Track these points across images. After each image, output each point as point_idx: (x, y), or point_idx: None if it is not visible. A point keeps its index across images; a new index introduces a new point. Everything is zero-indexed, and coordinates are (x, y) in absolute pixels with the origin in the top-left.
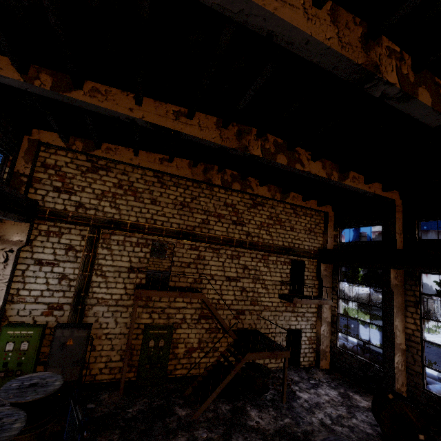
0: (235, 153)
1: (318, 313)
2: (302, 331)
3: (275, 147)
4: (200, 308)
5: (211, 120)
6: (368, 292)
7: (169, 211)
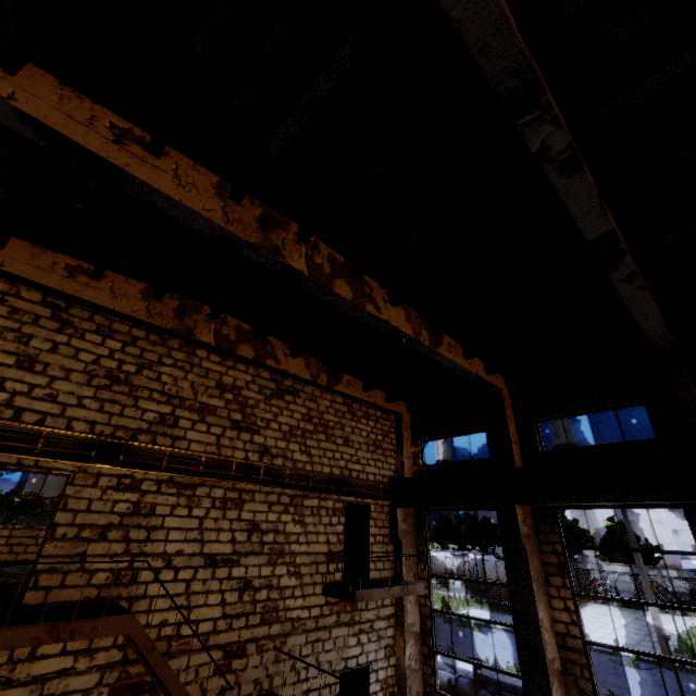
0: (253, 257)
1: (398, 617)
2: (370, 670)
3: (332, 266)
4: (120, 662)
5: (205, 177)
6: (446, 559)
7: (71, 390)
